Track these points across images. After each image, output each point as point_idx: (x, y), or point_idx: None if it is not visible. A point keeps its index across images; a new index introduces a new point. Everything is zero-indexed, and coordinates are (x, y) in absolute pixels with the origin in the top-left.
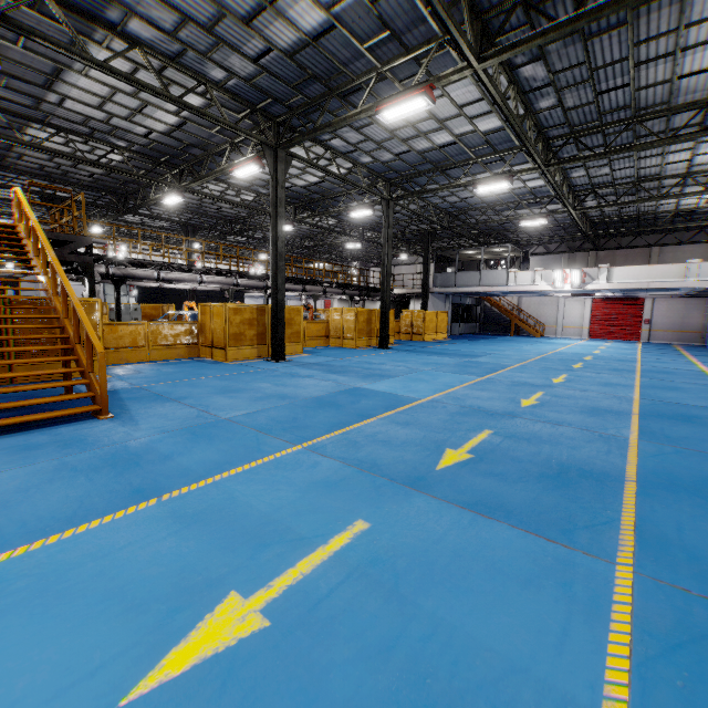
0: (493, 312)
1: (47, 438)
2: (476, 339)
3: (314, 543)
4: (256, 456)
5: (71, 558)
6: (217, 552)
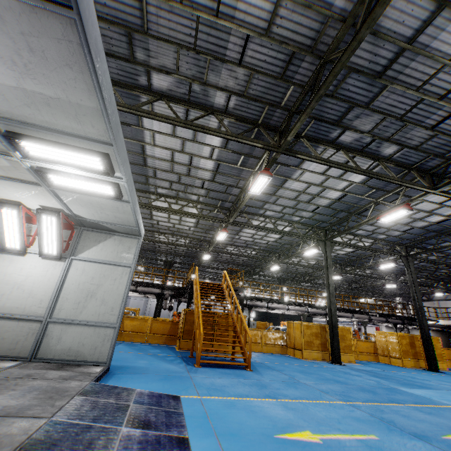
0: None
1: (231, 372)
2: None
3: (346, 431)
4: (319, 399)
5: (251, 404)
6: (301, 419)
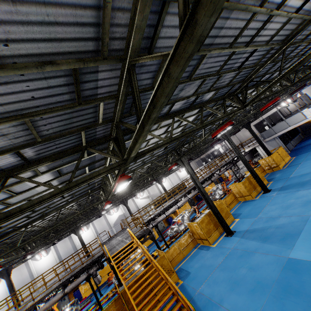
0: (304, 124)
1: None
2: (308, 148)
3: None
4: None
5: None
6: None
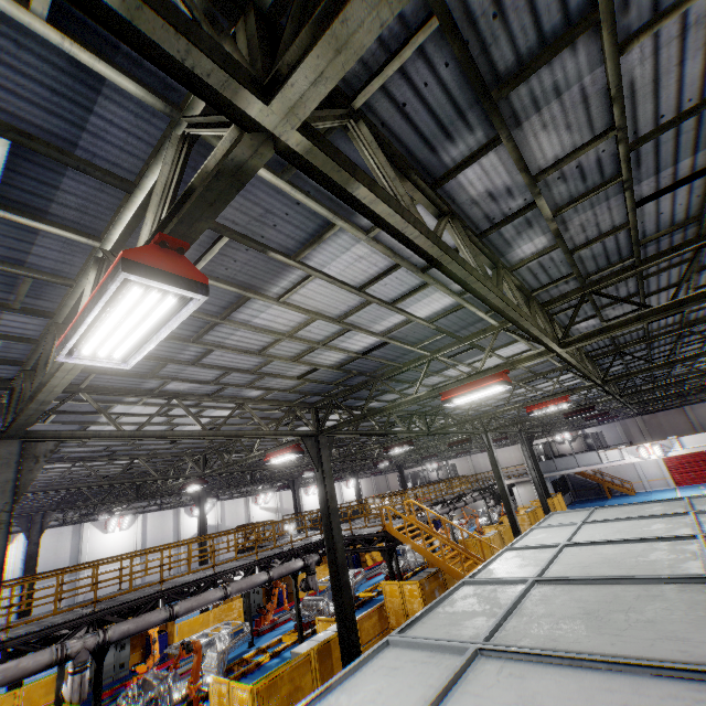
0: (578, 479)
1: None
2: None
3: None
4: None
5: None
6: None
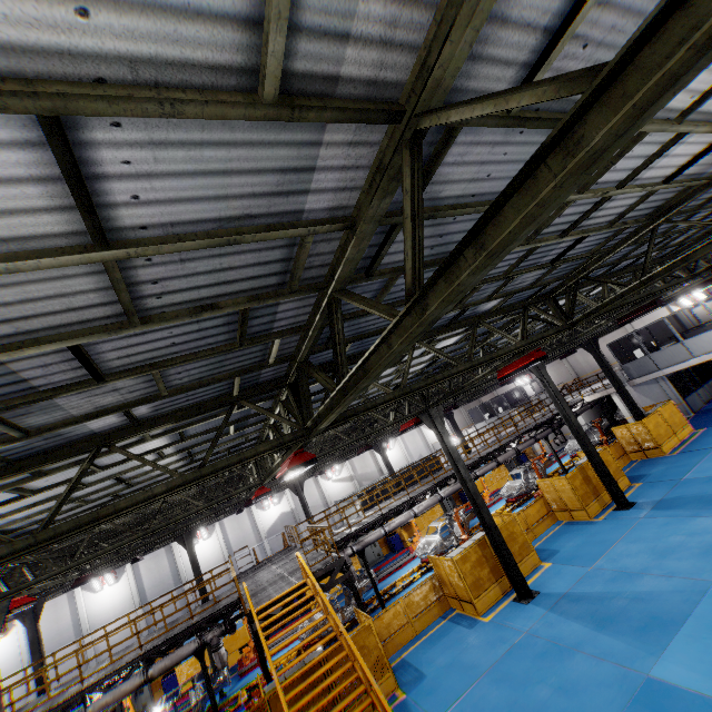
0: None
1: None
2: None
3: None
4: None
5: None
6: None
